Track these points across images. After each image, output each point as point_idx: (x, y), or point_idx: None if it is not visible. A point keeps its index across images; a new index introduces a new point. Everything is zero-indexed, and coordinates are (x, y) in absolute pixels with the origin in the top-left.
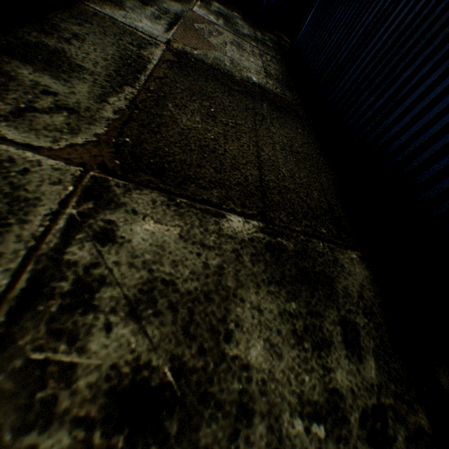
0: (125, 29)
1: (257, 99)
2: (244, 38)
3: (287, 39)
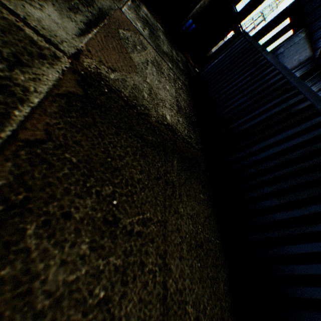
0: (1, 14)
1: (169, 153)
2: (163, 57)
3: (192, 61)
